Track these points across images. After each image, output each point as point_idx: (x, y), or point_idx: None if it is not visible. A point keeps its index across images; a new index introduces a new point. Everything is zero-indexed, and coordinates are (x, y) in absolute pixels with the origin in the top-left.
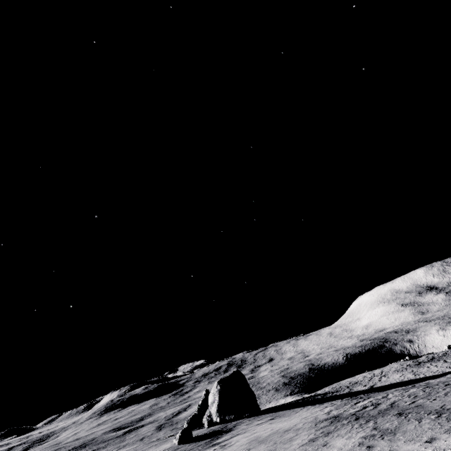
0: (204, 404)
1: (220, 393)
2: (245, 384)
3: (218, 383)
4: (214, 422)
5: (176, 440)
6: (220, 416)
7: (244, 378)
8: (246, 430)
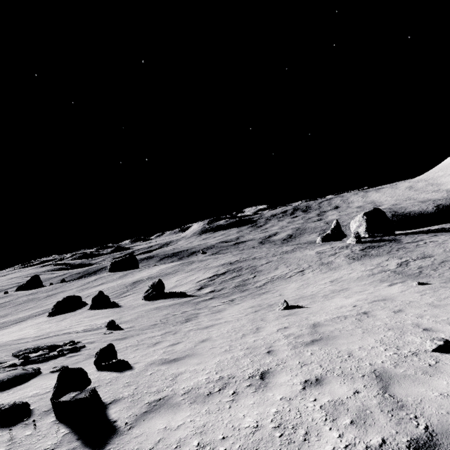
0: (336, 228)
1: (366, 221)
2: (386, 217)
3: (363, 215)
4: (361, 237)
5: (353, 242)
6: (368, 234)
7: (384, 213)
8: (427, 239)
